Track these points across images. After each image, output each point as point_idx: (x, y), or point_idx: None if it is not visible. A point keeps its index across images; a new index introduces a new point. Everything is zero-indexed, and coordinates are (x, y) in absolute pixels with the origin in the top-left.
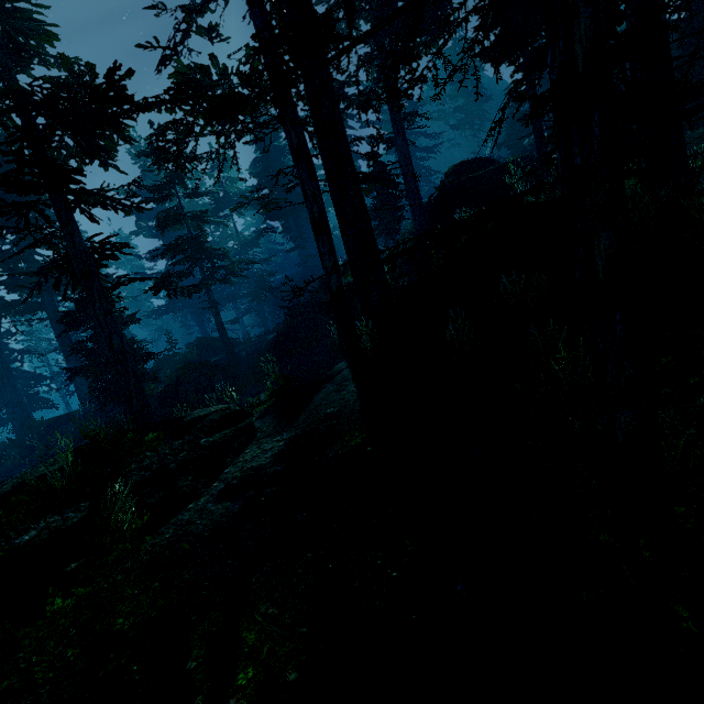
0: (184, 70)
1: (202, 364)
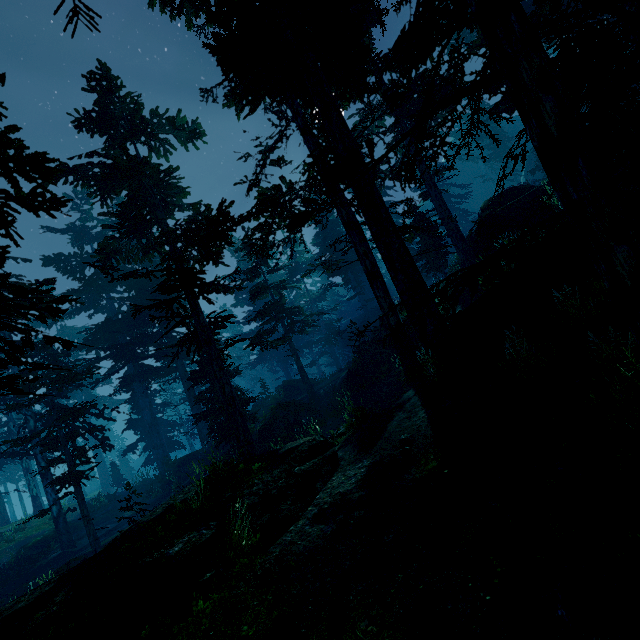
0: (264, 191)
1: (289, 403)
